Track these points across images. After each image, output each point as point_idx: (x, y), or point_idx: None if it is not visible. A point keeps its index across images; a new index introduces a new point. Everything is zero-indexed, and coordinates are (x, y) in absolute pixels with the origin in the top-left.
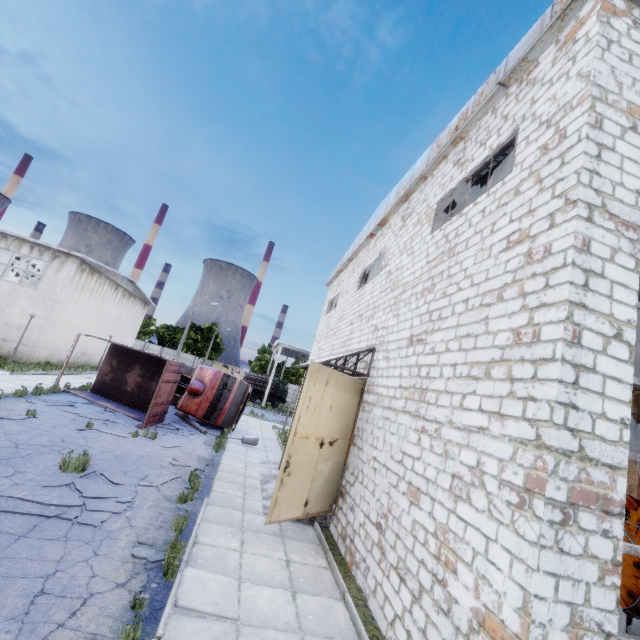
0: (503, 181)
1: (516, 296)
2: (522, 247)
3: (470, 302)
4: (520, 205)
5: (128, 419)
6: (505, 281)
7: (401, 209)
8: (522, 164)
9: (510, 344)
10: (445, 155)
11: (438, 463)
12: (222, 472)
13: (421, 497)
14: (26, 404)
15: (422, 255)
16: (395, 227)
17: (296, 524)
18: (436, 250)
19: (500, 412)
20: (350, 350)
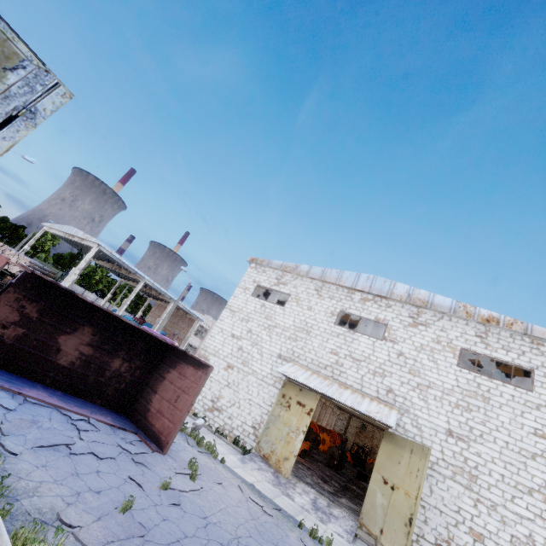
0: (527, 392)
1: (545, 464)
2: (545, 442)
3: (510, 445)
4: (541, 417)
5: (109, 429)
6: (536, 452)
7: (407, 306)
8: (540, 395)
9: (544, 486)
10: (467, 319)
11: (498, 525)
12: (275, 500)
13: (485, 539)
14: (24, 464)
15: (451, 375)
16: (401, 316)
17: (358, 542)
18: (468, 385)
19: (542, 516)
20: (343, 382)
